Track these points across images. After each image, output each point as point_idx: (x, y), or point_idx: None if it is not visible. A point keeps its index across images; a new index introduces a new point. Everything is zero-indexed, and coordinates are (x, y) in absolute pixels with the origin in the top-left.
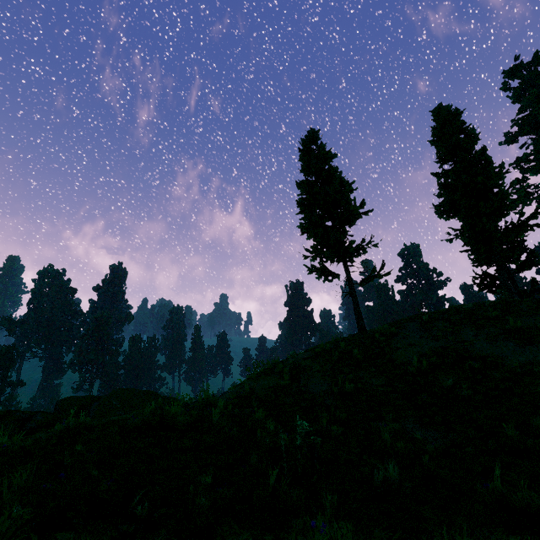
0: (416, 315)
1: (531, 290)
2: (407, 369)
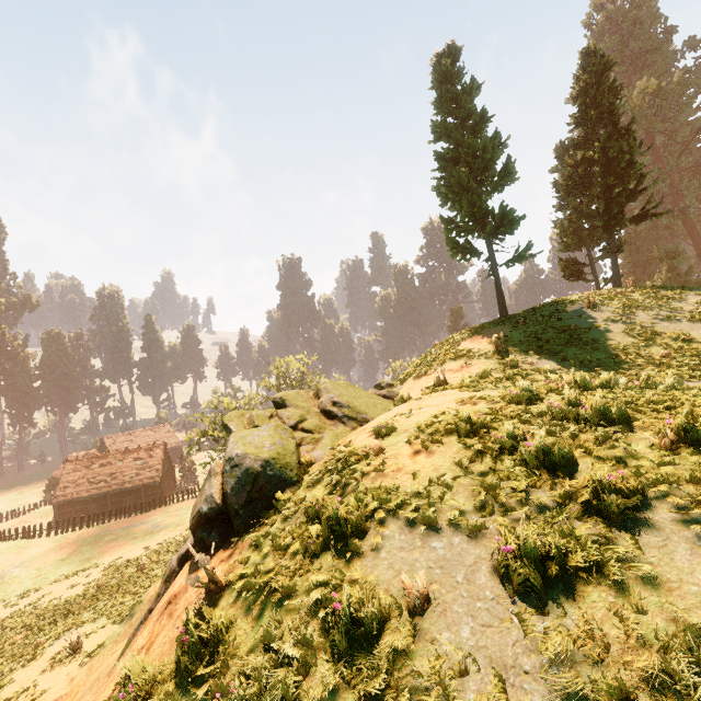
0: (572, 300)
1: (610, 278)
2: (617, 345)
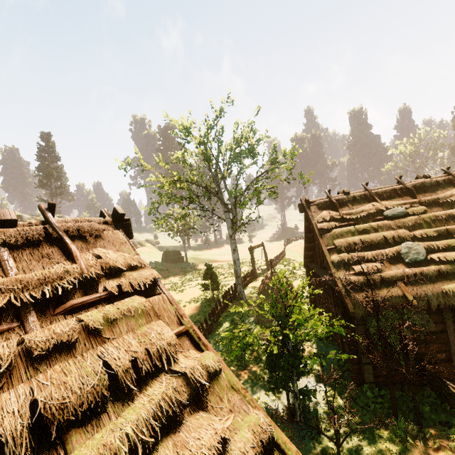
0: None
1: None
2: None
